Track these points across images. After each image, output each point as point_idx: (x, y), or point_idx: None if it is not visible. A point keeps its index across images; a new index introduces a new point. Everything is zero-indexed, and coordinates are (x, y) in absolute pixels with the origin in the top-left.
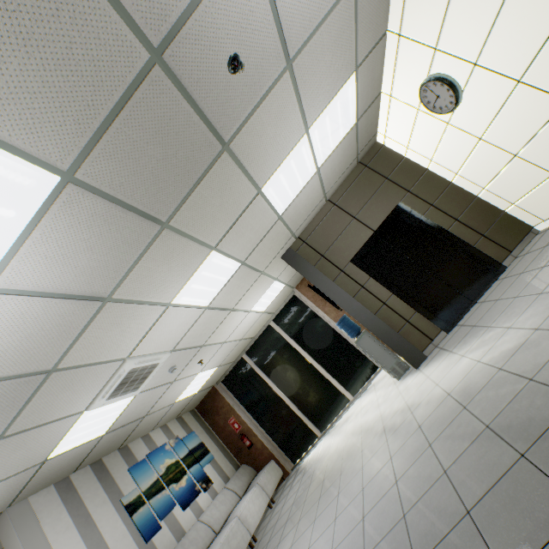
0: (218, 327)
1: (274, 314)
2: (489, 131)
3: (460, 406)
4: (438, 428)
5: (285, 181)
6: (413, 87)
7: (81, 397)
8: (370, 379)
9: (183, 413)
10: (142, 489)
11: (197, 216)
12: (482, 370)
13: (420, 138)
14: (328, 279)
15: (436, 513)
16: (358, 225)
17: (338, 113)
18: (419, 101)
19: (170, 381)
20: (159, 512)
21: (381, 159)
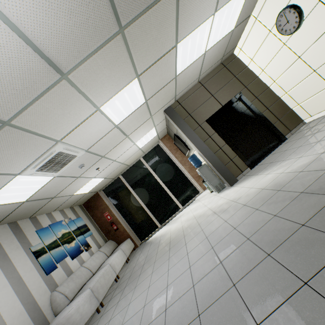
0: (116, 146)
1: (144, 153)
2: (307, 52)
3: (275, 190)
4: (261, 202)
5: (189, 47)
6: (274, 14)
7: (19, 161)
8: (194, 198)
9: (74, 206)
10: (45, 244)
11: (140, 38)
12: (286, 175)
13: (263, 53)
14: (191, 129)
15: (275, 231)
16: (214, 100)
17: (231, 12)
18: (273, 25)
19: (76, 176)
20: (56, 259)
21: (234, 64)
